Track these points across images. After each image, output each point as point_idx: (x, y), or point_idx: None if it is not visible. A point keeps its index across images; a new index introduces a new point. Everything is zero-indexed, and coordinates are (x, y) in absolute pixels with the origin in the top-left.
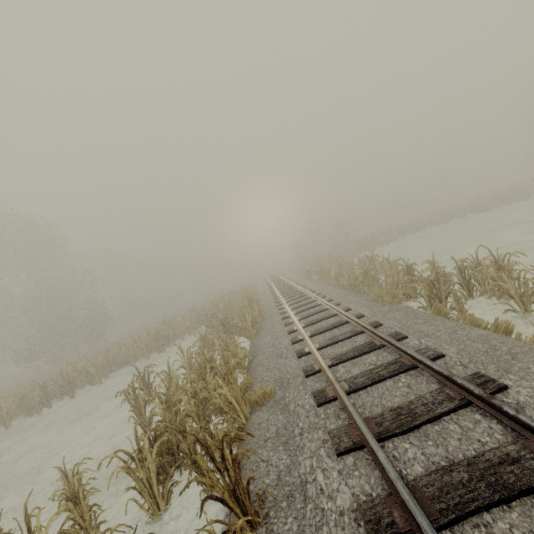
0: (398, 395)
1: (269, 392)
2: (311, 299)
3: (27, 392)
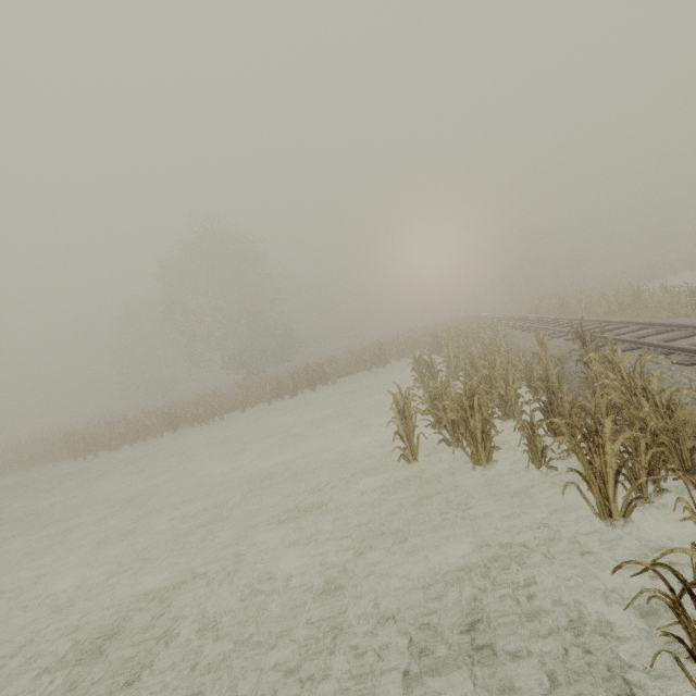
0: (691, 342)
1: (569, 355)
2: (564, 322)
3: (281, 379)
